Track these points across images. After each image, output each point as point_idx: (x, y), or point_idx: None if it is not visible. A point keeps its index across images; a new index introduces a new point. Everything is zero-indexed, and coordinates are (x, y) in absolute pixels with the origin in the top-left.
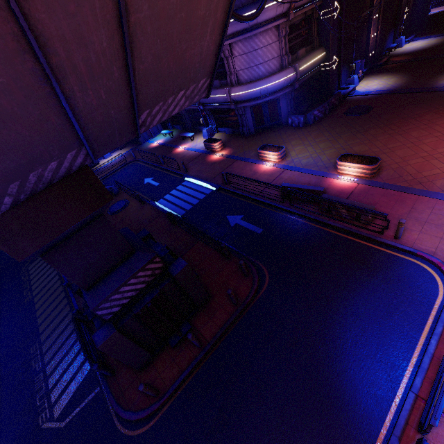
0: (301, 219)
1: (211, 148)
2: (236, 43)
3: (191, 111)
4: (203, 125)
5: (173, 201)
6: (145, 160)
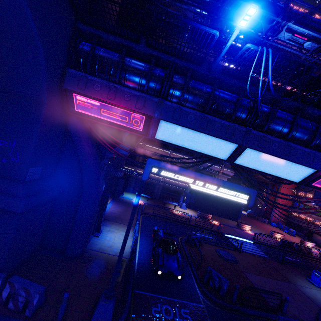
0: (298, 255)
1: (206, 217)
2: (222, 176)
3: (165, 188)
4: (171, 199)
5: (248, 249)
6: (161, 215)
